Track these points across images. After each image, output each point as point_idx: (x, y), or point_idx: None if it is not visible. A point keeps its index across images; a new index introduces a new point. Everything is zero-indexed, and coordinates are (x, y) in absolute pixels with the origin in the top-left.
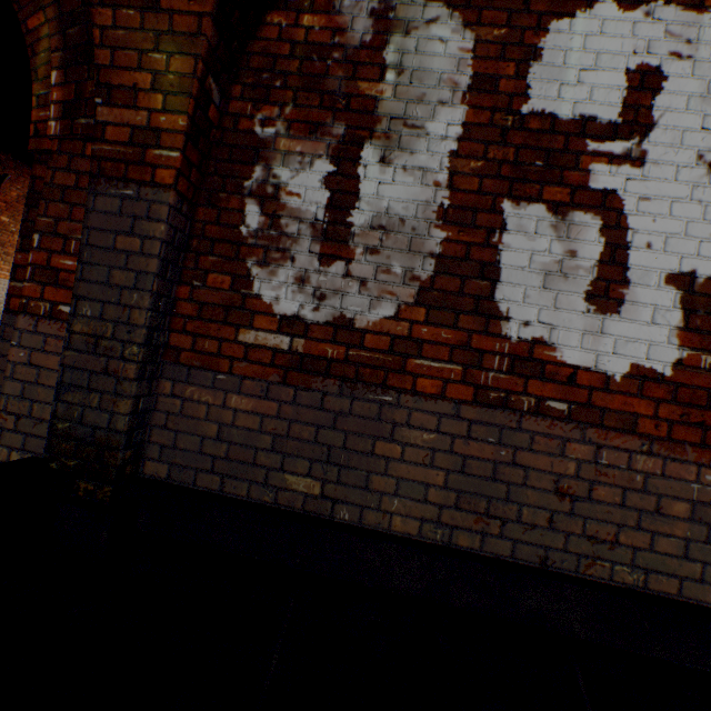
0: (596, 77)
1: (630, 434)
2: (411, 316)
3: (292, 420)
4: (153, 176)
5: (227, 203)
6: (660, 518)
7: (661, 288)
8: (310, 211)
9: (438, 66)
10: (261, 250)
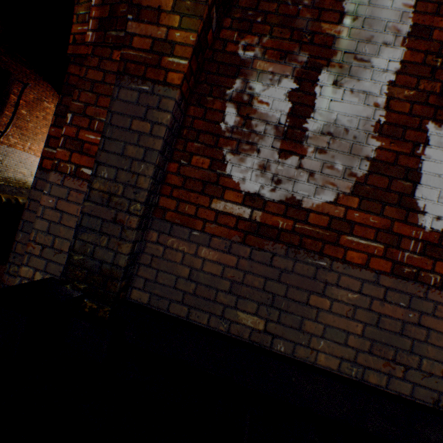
0: None
1: None
2: (347, 202)
3: (247, 271)
4: (165, 77)
5: (211, 105)
6: None
7: None
8: (275, 116)
9: (385, 16)
10: (234, 142)
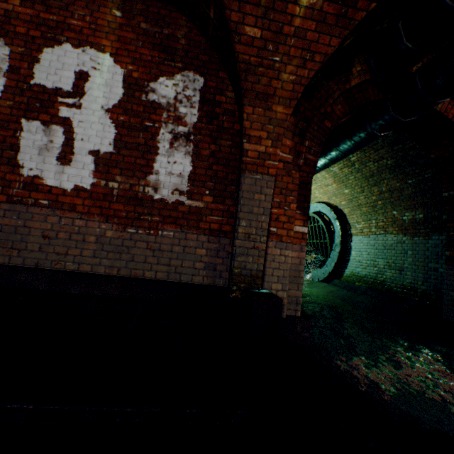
0: (63, 73)
1: (74, 212)
2: None
3: None
4: None
5: None
6: (85, 243)
7: (87, 156)
8: None
9: None
10: None
